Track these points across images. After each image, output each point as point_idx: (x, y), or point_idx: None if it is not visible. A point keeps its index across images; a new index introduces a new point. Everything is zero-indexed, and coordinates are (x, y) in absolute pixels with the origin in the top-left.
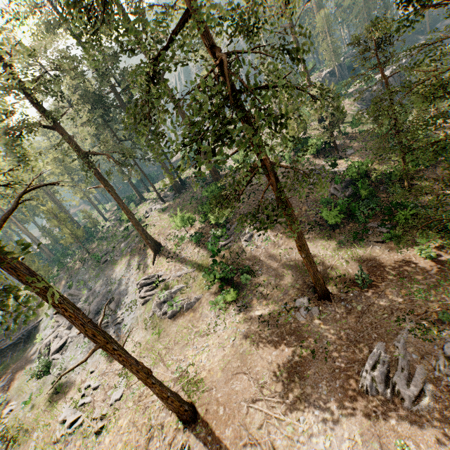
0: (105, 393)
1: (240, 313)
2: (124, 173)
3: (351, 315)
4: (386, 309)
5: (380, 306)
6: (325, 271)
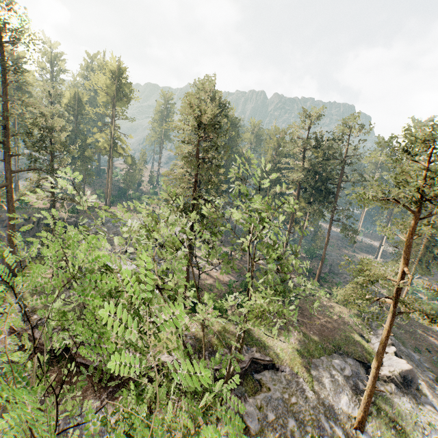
0: None
1: None
2: None
3: None
4: None
5: None
6: None
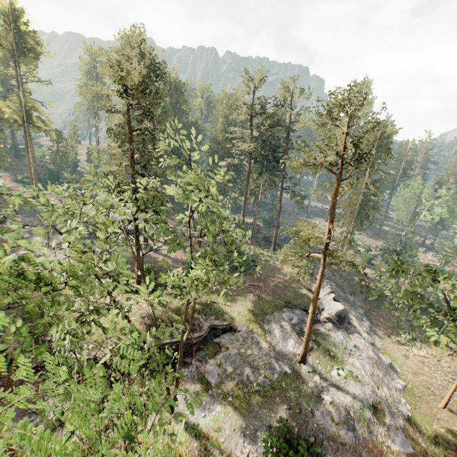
0: None
1: None
2: None
3: None
4: None
5: None
6: None
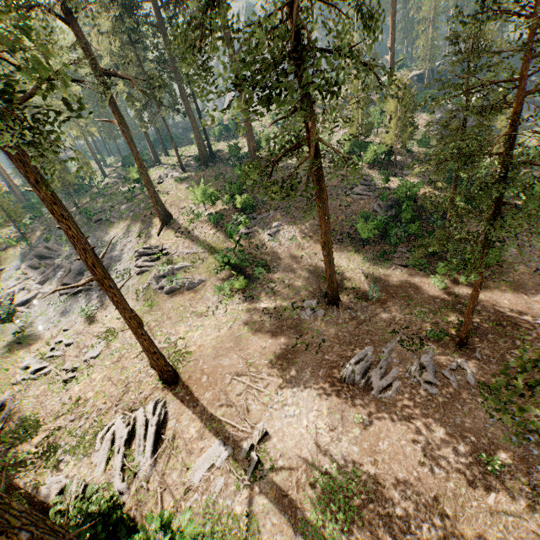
0: (80, 350)
1: (244, 302)
2: (142, 119)
3: (353, 322)
4: (386, 322)
5: (381, 319)
6: (342, 281)
